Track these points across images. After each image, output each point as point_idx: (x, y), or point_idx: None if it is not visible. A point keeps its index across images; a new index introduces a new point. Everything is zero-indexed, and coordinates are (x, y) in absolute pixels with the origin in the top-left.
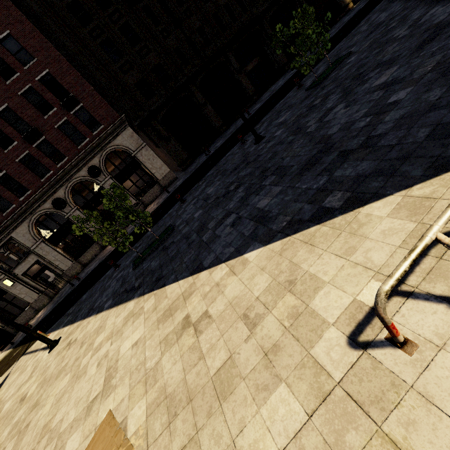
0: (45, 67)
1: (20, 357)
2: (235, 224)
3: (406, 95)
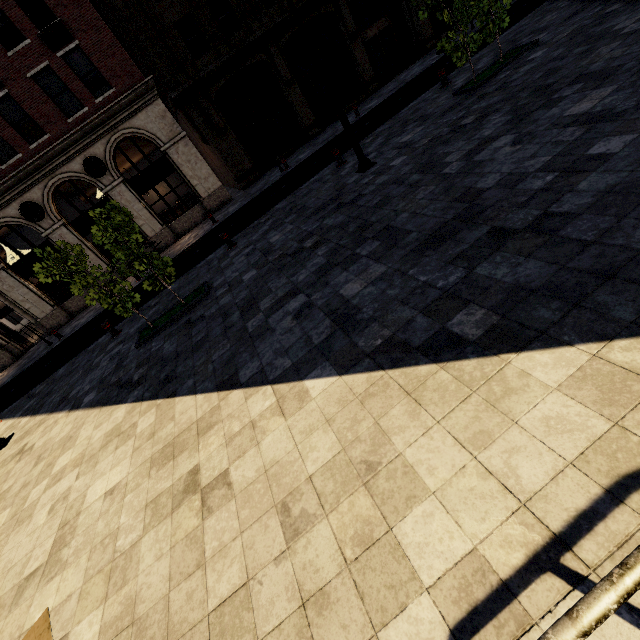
0: None
1: None
2: (302, 316)
3: (622, 148)
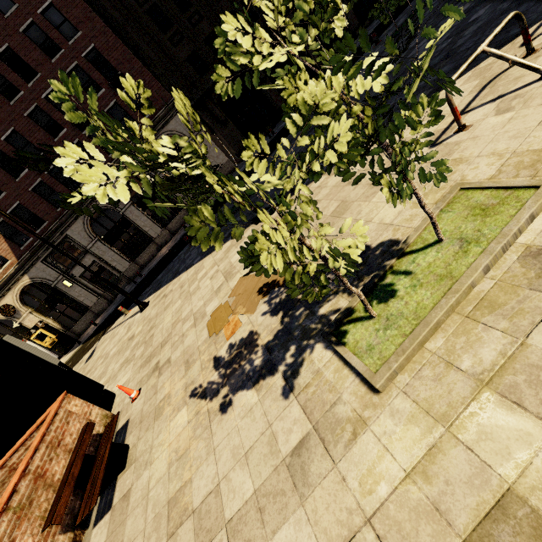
0: (90, 41)
1: (99, 339)
2: None
3: (484, 12)
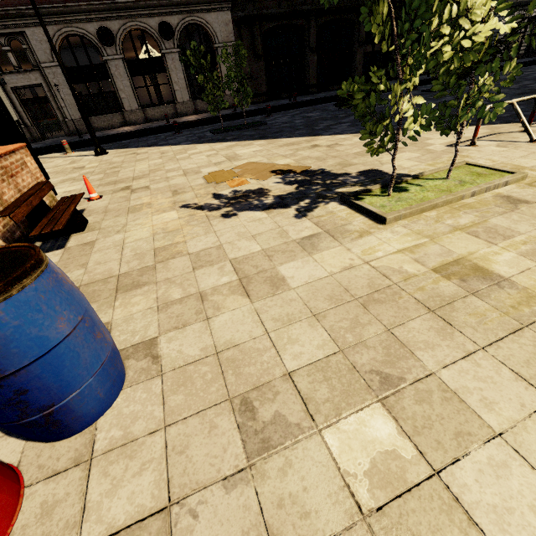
0: None
1: None
2: (353, 126)
3: None
